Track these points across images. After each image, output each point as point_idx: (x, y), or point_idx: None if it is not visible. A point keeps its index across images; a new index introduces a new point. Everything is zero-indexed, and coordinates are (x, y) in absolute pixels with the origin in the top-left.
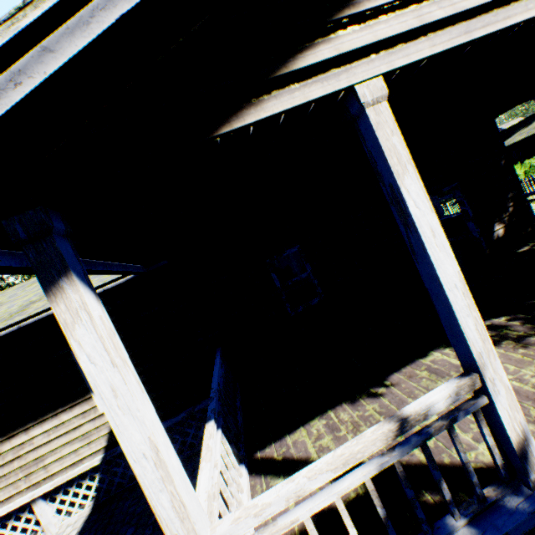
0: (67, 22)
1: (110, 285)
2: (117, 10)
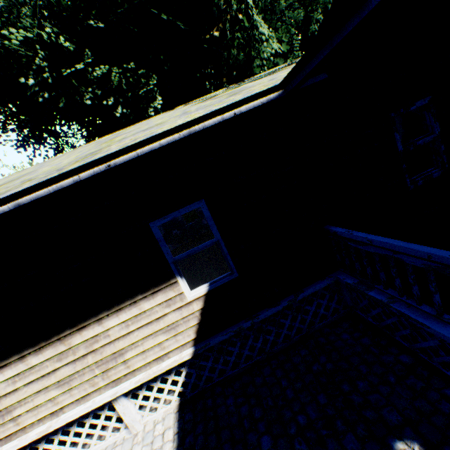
0: None
1: (243, 107)
2: None
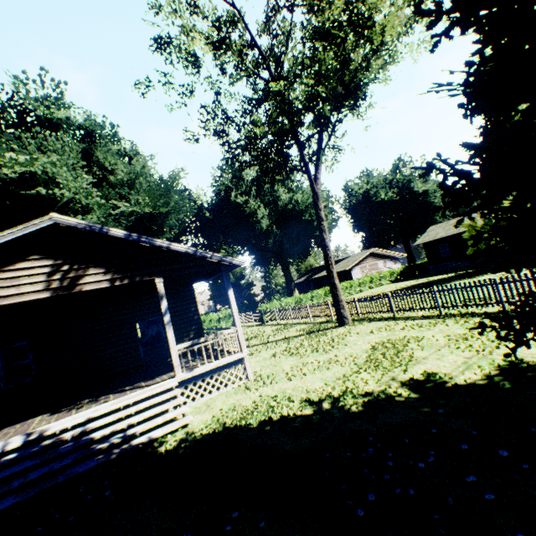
0: None
1: None
2: None
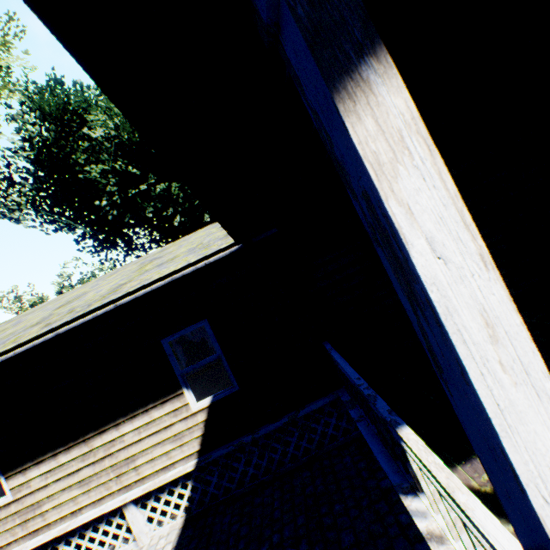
0: None
1: (212, 258)
2: None
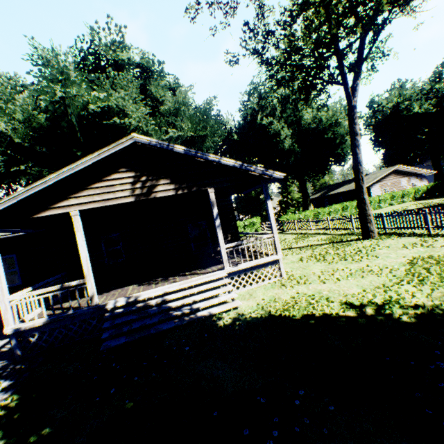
0: (2, 204)
1: (16, 234)
2: (11, 203)
